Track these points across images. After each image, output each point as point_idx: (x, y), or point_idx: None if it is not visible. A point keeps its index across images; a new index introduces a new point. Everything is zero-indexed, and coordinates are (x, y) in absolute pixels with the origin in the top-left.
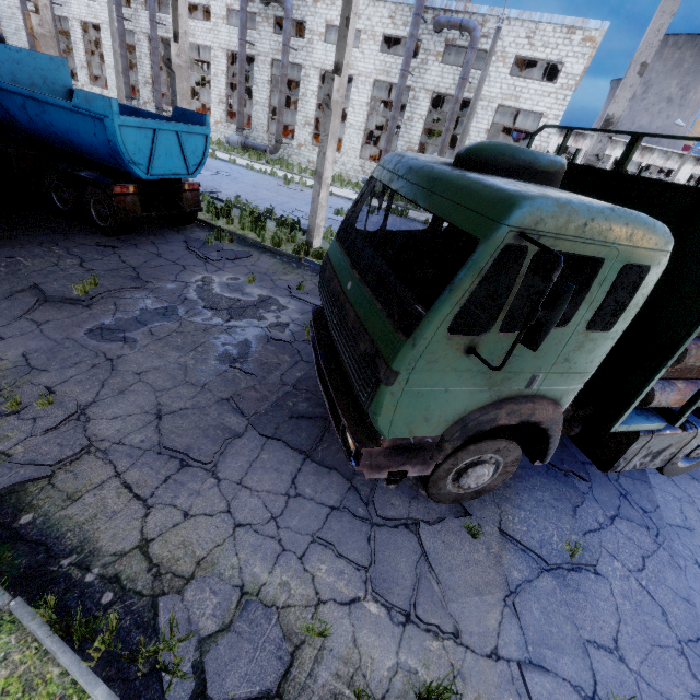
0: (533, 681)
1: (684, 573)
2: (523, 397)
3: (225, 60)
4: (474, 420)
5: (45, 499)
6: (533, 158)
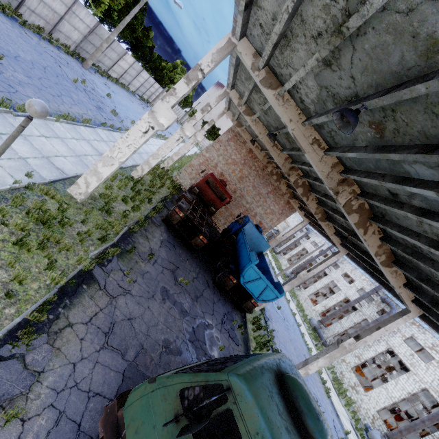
0: None
1: None
2: None
3: (342, 298)
4: None
5: (92, 290)
6: (306, 412)
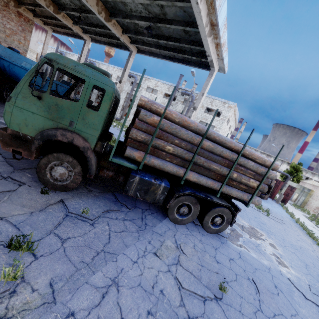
0: (3, 225)
1: (137, 240)
2: (68, 130)
3: None
4: (46, 132)
5: None
6: (96, 67)
